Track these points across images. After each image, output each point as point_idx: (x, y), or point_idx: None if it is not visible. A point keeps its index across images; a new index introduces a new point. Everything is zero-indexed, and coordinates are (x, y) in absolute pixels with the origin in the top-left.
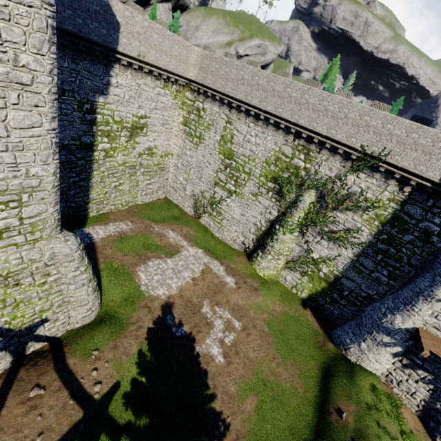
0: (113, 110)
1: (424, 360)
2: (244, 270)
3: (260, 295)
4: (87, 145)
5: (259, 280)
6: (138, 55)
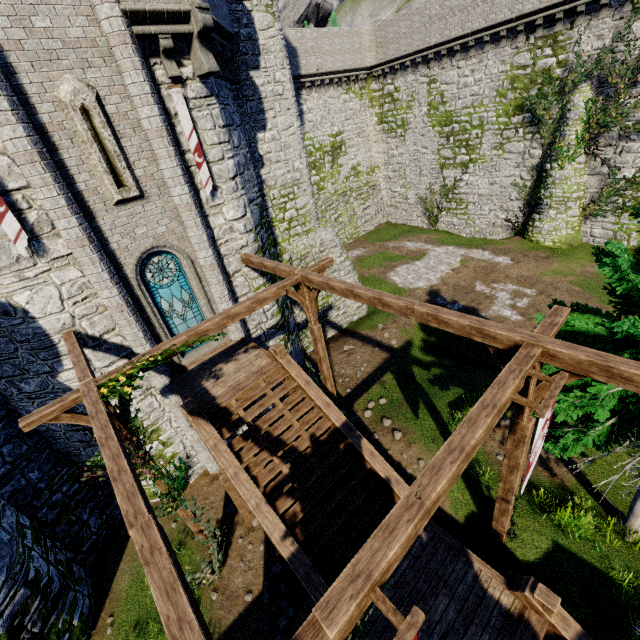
0: (312, 138)
1: None
2: (520, 246)
3: (554, 262)
4: None
5: (547, 250)
6: (317, 70)
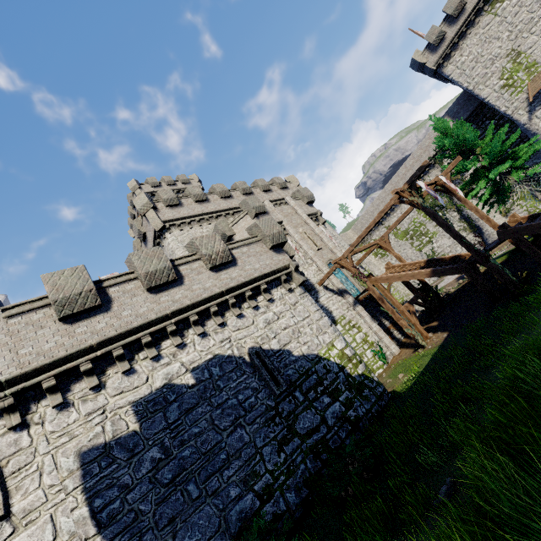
0: None
1: None
2: None
3: None
4: None
5: None
6: None
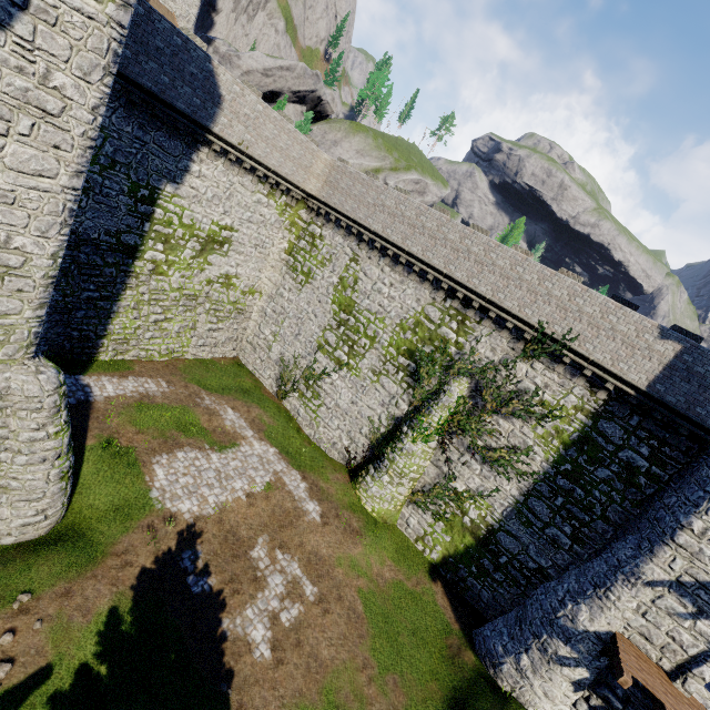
0: (183, 207)
1: (627, 700)
2: (341, 495)
3: (359, 544)
4: (127, 248)
5: (363, 518)
6: (240, 143)
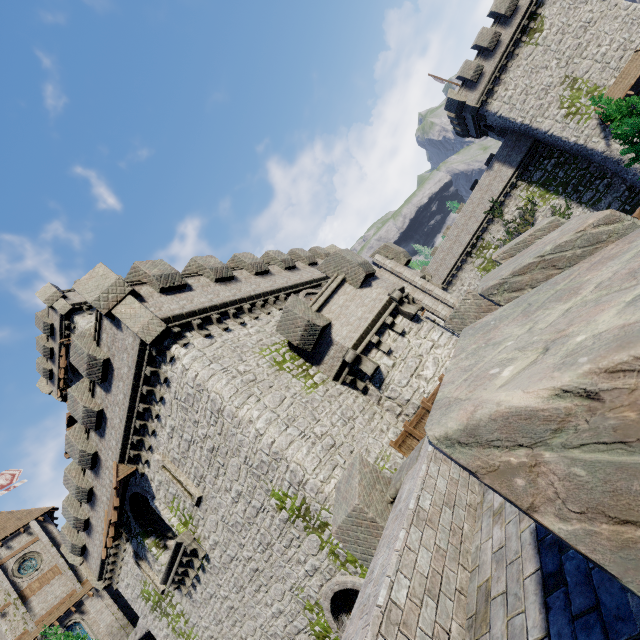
0: None
1: None
2: None
3: None
4: None
5: None
6: None
